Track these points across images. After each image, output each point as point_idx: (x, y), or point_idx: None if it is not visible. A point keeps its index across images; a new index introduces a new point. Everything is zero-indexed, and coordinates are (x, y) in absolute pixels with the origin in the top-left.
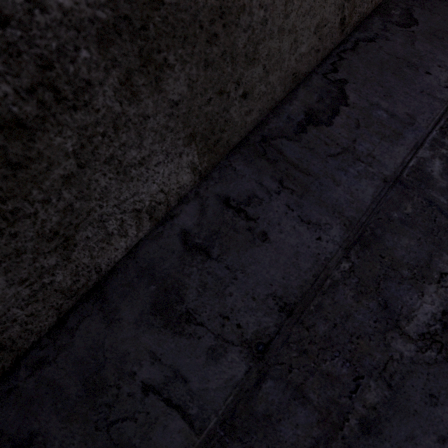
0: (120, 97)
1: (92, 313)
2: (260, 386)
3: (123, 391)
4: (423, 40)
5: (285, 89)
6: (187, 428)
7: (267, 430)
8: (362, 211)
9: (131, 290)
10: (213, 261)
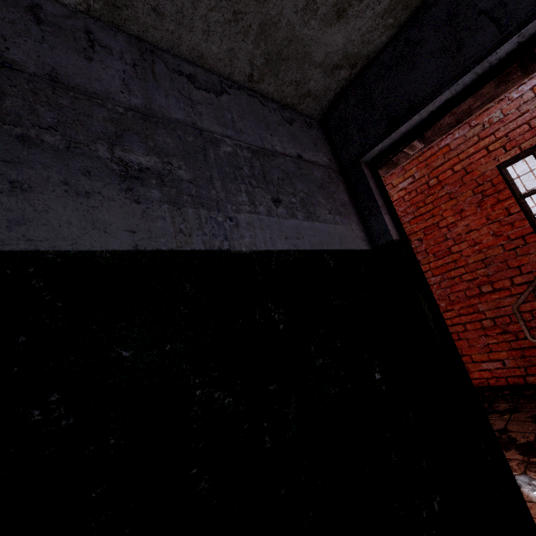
0: None
1: None
2: None
3: None
4: (285, 130)
5: (192, 57)
6: None
7: None
8: (164, 114)
9: None
10: (38, 27)
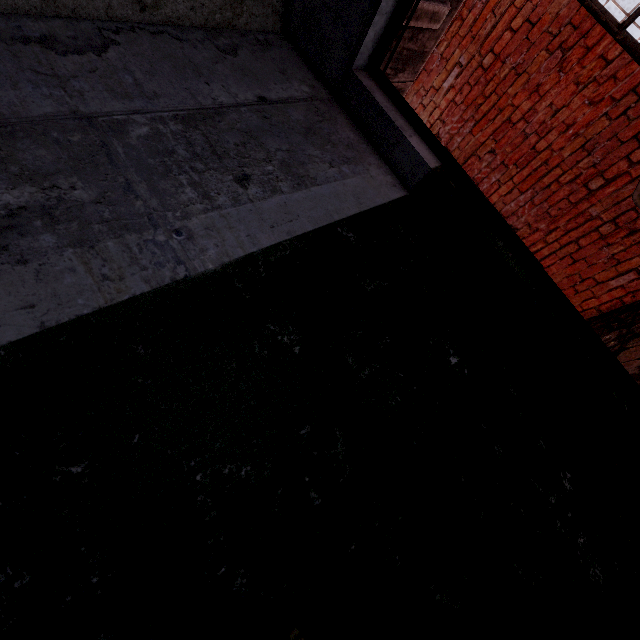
0: None
1: None
2: None
3: None
4: (228, 67)
5: (35, 6)
6: None
7: None
8: (21, 116)
9: None
10: None
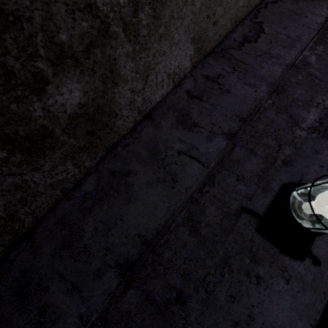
0: (181, 3)
1: (148, 124)
2: (234, 150)
3: (169, 154)
4: (302, 2)
5: (231, 26)
6: (201, 166)
7: (239, 166)
8: (276, 79)
9: (165, 115)
10: (204, 102)
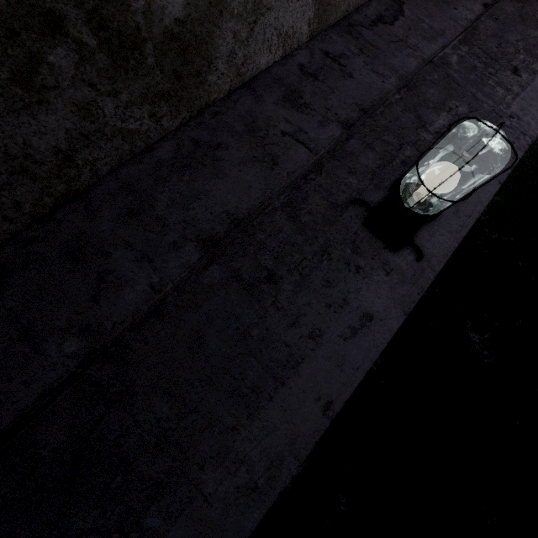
0: None
1: (246, 95)
2: (349, 141)
3: (270, 133)
4: None
5: None
6: (309, 152)
7: (352, 159)
8: (409, 73)
9: (270, 88)
10: (320, 82)
